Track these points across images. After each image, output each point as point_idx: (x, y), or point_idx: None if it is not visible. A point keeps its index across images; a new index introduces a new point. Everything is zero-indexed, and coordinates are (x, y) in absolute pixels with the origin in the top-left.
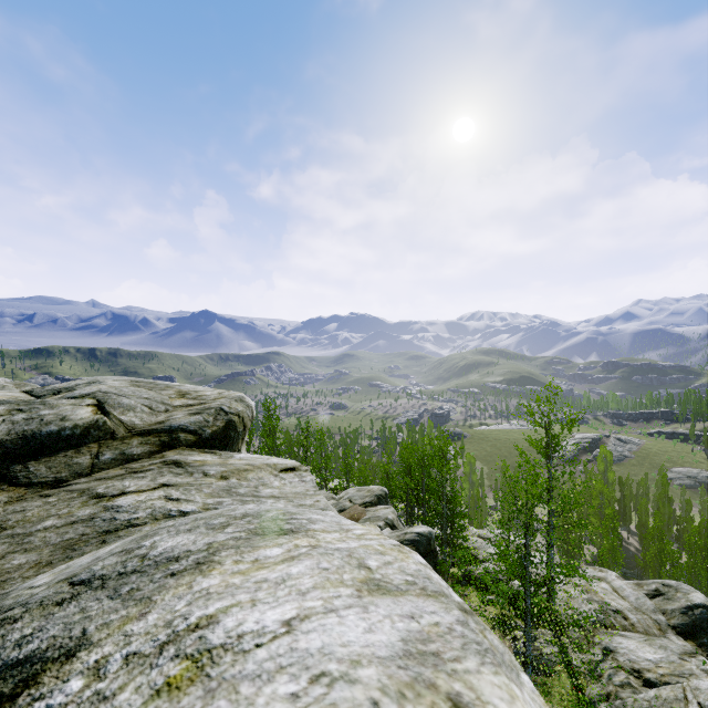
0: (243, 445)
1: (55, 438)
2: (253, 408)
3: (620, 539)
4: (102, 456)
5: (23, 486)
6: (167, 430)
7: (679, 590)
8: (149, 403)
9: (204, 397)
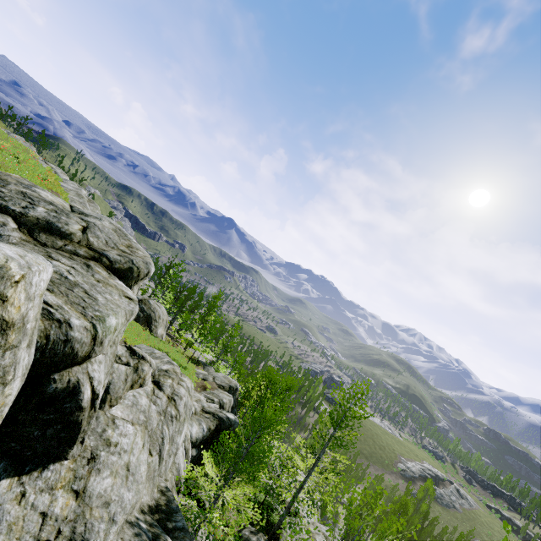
0: (137, 285)
1: (58, 229)
2: (152, 271)
3: None
4: (67, 246)
5: (33, 238)
6: (100, 253)
7: None
8: (109, 240)
9: (136, 253)
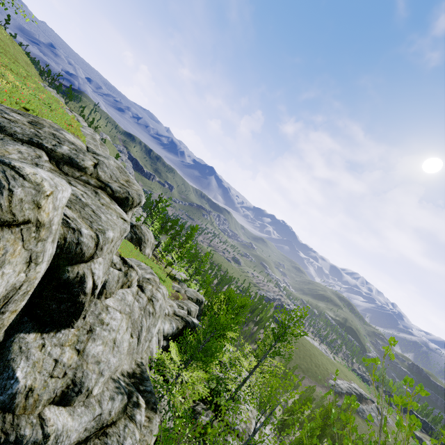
0: (131, 211)
1: (76, 163)
2: (143, 202)
3: None
4: (82, 177)
5: (59, 169)
6: (106, 184)
7: None
8: (112, 175)
9: (132, 187)
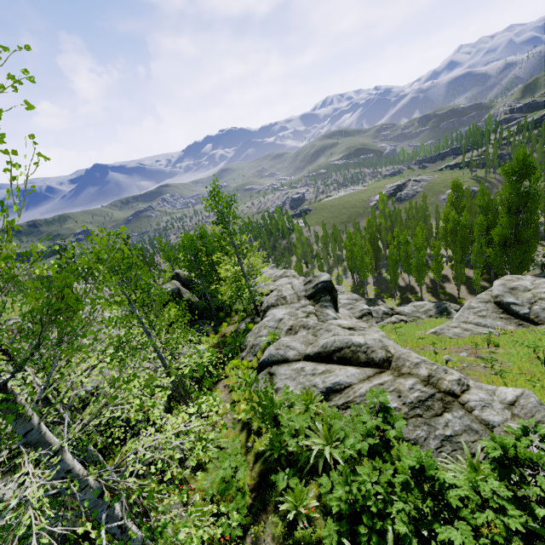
0: None
1: None
2: None
3: (381, 251)
4: None
5: None
6: None
7: (318, 277)
8: None
9: None
